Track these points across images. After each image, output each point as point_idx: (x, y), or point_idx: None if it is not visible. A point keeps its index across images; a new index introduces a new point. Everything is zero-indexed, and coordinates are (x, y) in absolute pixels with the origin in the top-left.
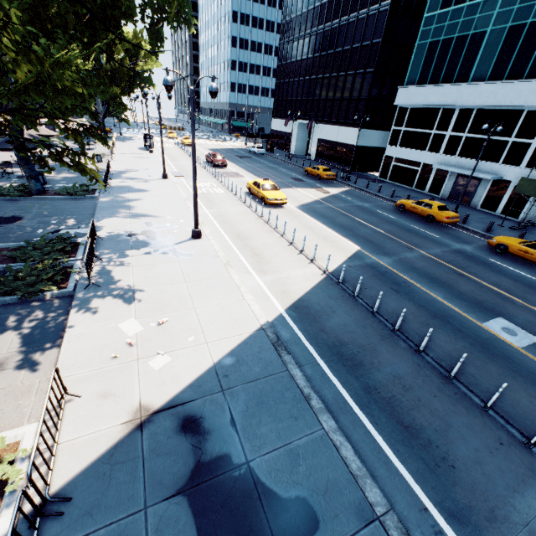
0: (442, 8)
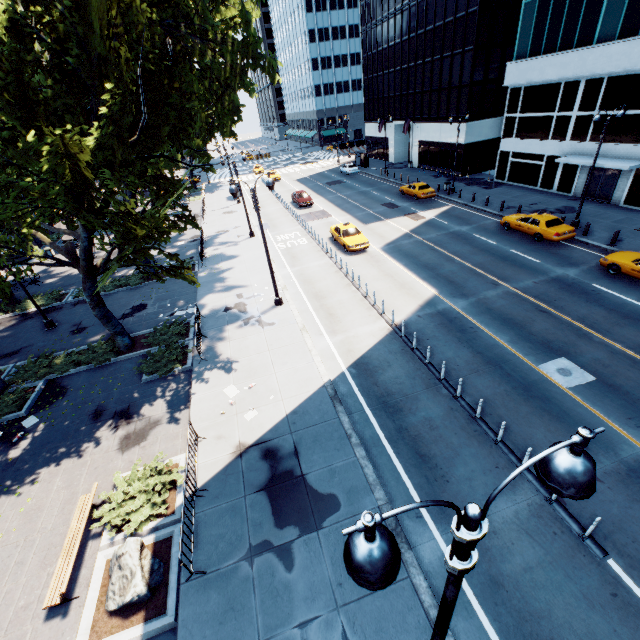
0: None
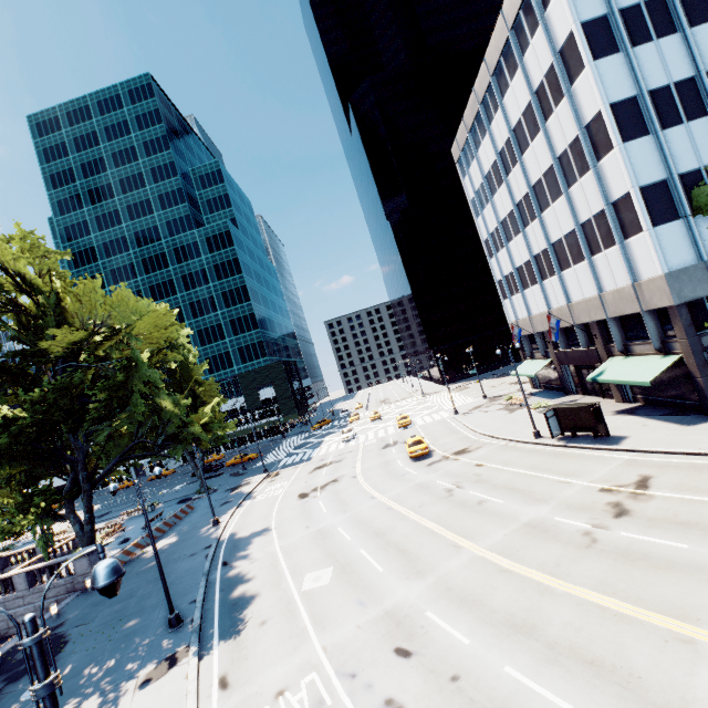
0: None
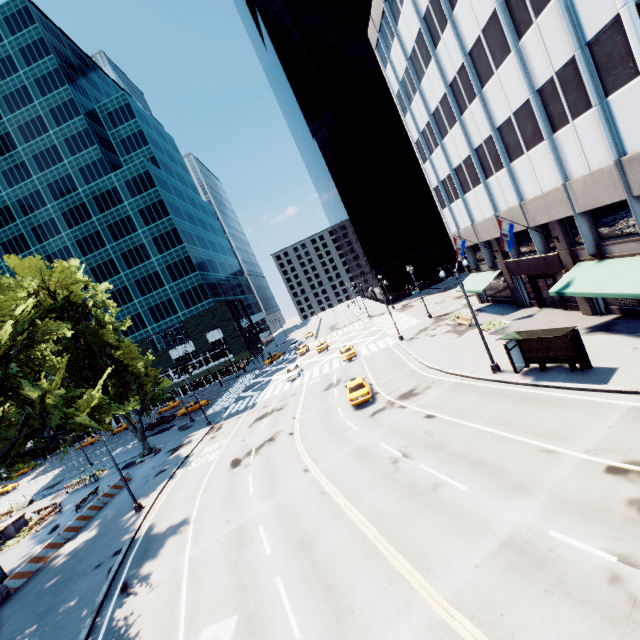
0: None
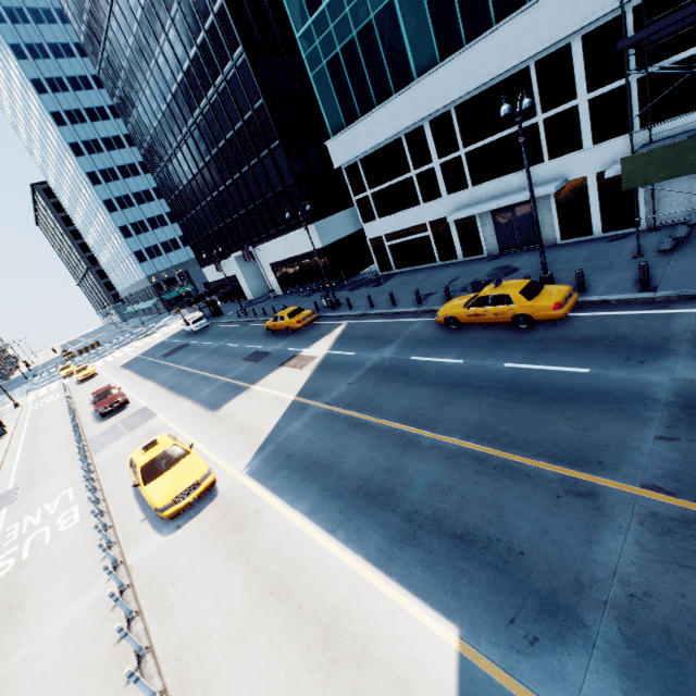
0: (313, 13)
